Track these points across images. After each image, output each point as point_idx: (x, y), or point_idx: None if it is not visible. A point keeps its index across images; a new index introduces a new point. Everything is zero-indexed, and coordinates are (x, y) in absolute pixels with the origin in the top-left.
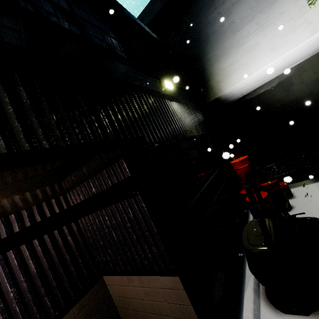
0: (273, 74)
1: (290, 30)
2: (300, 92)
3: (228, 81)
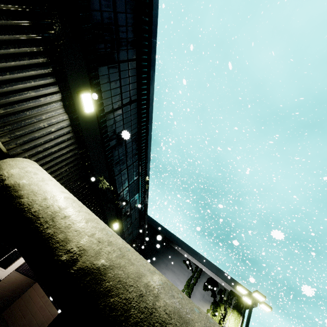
0: None
1: None
2: None
3: None
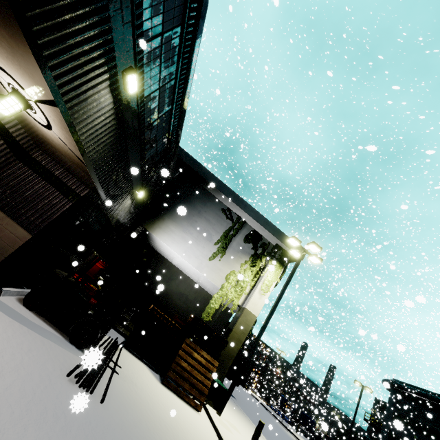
0: (177, 263)
1: (197, 256)
2: (171, 288)
3: (161, 233)
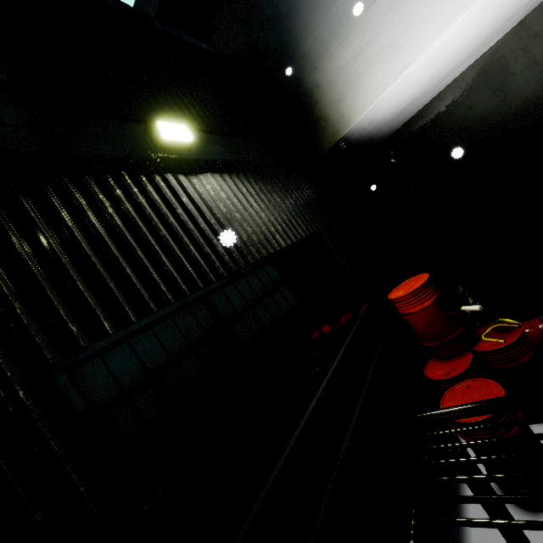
0: (463, 57)
1: None
2: (532, 89)
3: (358, 95)
